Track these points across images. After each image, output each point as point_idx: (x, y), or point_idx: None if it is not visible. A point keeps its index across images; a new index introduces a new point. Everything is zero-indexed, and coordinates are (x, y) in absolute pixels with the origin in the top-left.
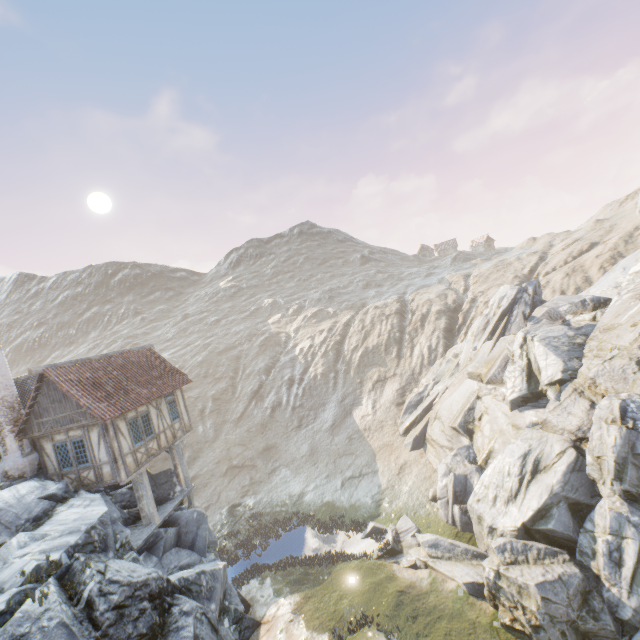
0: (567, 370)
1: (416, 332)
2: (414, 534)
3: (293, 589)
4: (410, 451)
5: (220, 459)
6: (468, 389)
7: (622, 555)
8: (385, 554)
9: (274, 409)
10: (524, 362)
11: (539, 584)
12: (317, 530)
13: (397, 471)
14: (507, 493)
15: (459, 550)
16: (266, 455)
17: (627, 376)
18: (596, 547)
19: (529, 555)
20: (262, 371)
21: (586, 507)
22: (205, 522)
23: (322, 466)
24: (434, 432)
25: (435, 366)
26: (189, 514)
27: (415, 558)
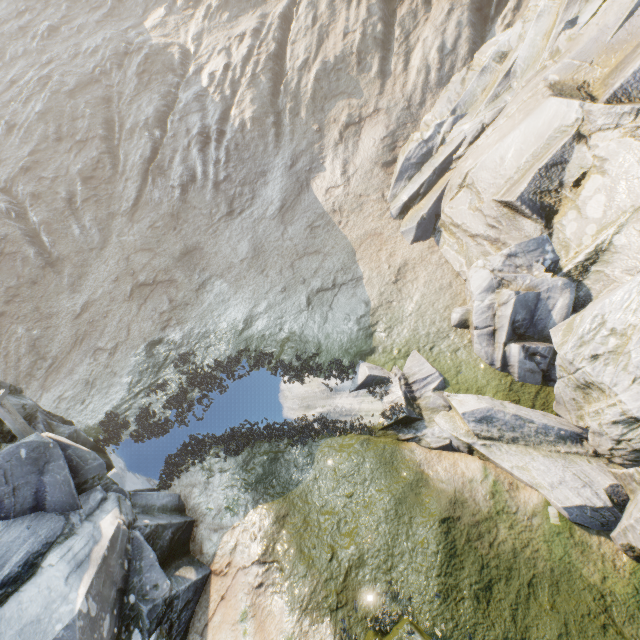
0: None
1: (415, 19)
2: (437, 387)
3: (256, 496)
4: (412, 244)
5: (118, 275)
6: (552, 121)
7: None
8: (395, 424)
9: (185, 189)
10: None
11: None
12: (280, 377)
13: (393, 278)
14: None
15: (532, 428)
16: (187, 263)
17: None
18: None
19: None
20: (152, 123)
21: None
22: (54, 457)
23: (274, 274)
24: (459, 212)
25: (451, 87)
26: (5, 458)
27: (449, 436)
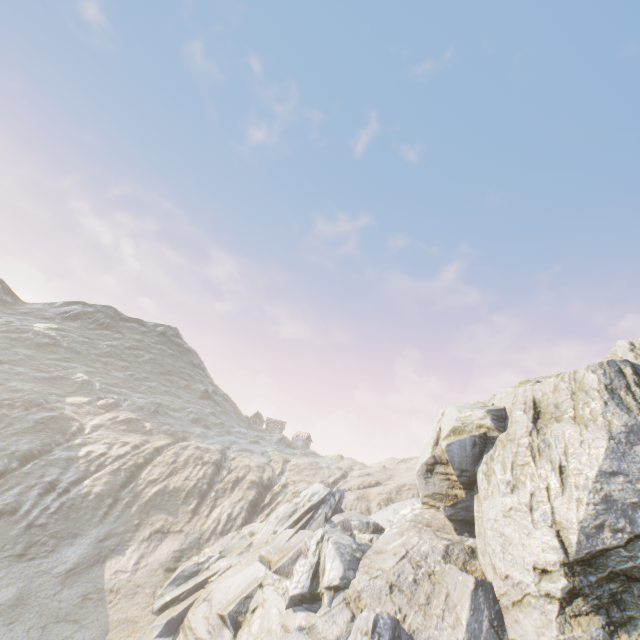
0: (344, 578)
1: (224, 492)
2: None
3: None
4: (156, 637)
5: None
6: (255, 573)
7: None
8: None
9: (0, 515)
10: (315, 559)
11: None
12: None
13: None
14: None
15: None
16: None
17: (382, 596)
18: None
19: None
20: (19, 455)
21: None
22: None
23: (21, 629)
24: (197, 617)
25: (227, 538)
26: None
27: None
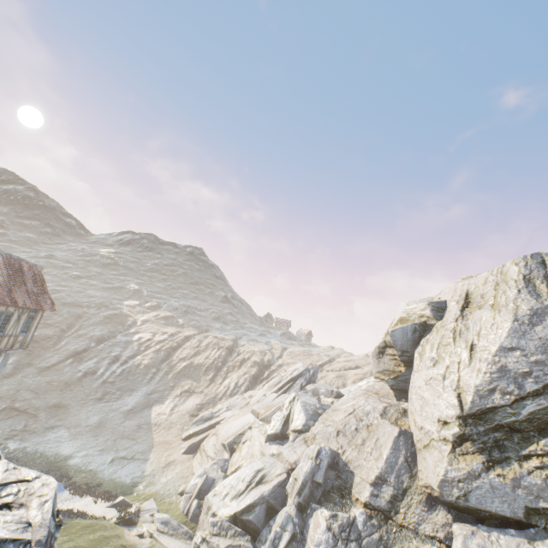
0: (306, 425)
1: (234, 368)
2: (153, 514)
3: None
4: (182, 453)
5: (4, 396)
6: (247, 420)
7: (280, 542)
8: (122, 522)
9: (86, 374)
10: (287, 412)
11: (227, 545)
12: (68, 490)
13: (164, 465)
14: (236, 492)
15: (182, 530)
16: (53, 411)
17: (330, 438)
18: (269, 536)
19: (229, 532)
20: (95, 338)
21: (276, 512)
22: None
23: (102, 440)
24: (208, 444)
25: (233, 398)
26: None
27: (145, 529)
